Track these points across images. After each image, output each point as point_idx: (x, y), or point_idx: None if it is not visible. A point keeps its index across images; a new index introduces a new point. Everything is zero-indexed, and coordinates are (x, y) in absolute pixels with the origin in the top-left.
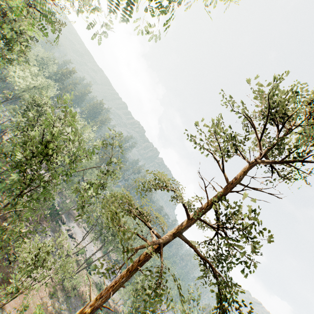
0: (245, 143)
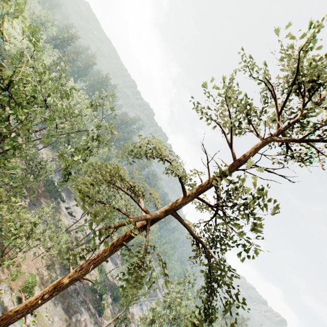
0: (260, 115)
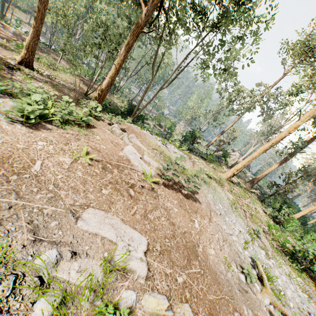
0: None
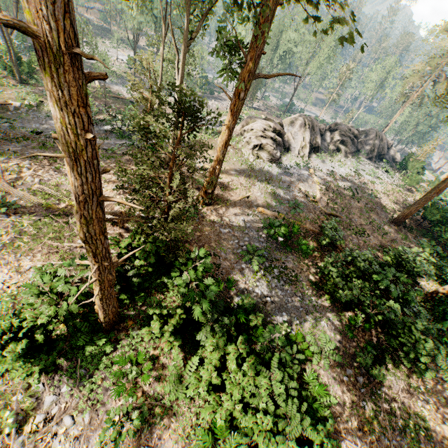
0: None
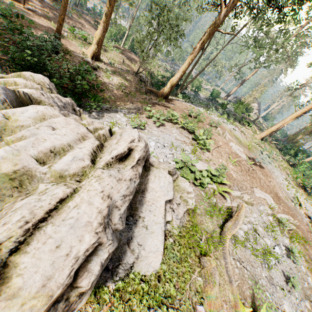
0: None
